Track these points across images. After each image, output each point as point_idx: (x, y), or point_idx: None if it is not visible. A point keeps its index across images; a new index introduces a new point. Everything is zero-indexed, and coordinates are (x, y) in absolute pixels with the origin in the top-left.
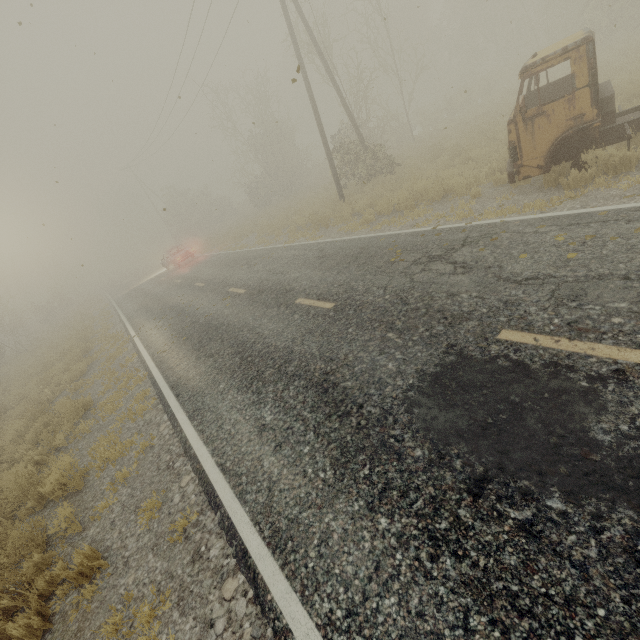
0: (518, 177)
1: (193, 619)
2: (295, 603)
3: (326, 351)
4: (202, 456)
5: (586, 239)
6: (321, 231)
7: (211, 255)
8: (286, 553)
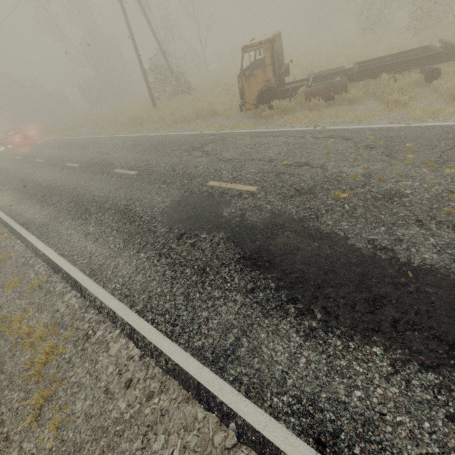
0: (245, 109)
1: (47, 312)
2: (100, 289)
3: (128, 195)
4: (48, 253)
5: (256, 143)
6: (138, 128)
7: (49, 139)
8: (97, 276)
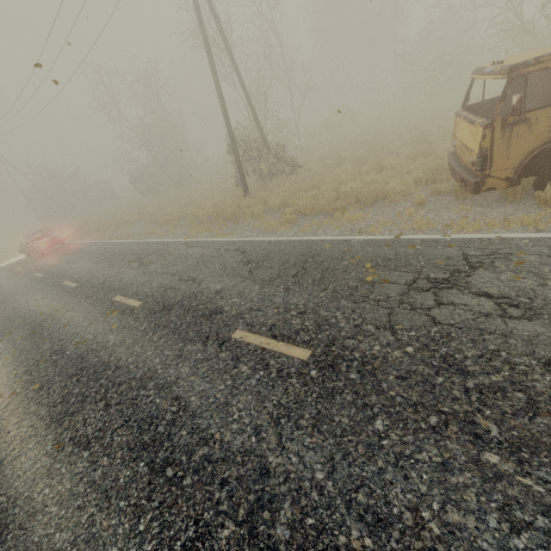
0: (481, 188)
1: None
2: None
3: (352, 485)
4: None
5: None
6: (229, 226)
7: (87, 243)
8: None
